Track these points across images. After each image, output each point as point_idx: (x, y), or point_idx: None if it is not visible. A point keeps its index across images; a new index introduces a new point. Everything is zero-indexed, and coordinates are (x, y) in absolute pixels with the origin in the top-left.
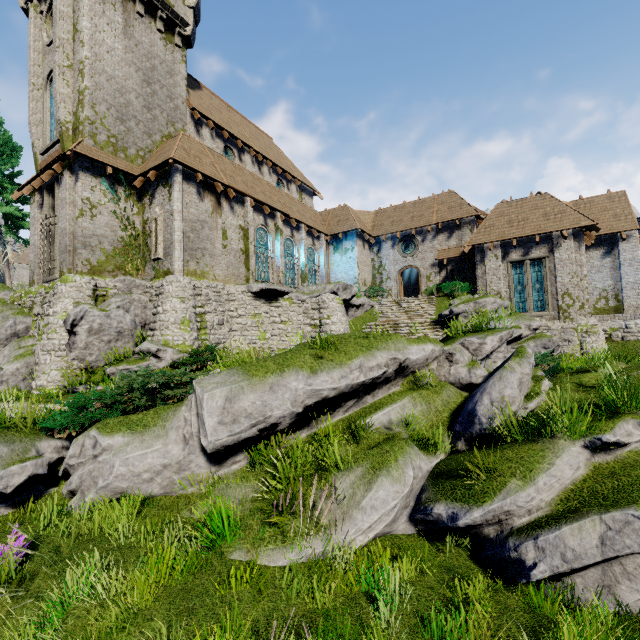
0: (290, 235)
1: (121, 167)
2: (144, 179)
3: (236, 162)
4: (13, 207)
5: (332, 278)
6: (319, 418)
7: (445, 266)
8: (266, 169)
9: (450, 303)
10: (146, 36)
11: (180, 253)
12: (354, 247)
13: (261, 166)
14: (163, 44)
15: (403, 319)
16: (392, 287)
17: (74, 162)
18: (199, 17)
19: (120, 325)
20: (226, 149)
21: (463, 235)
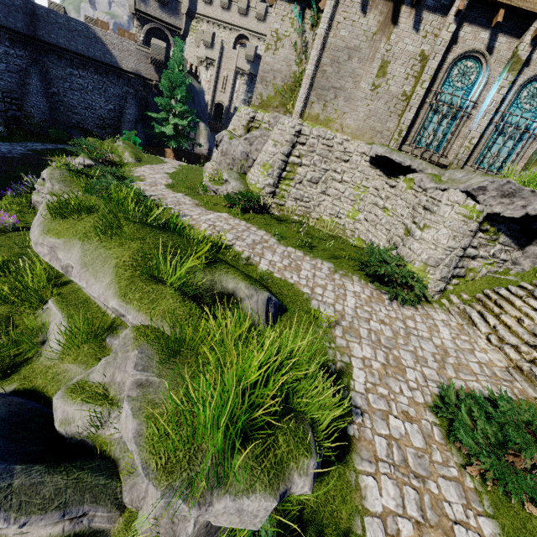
0: None
1: None
2: None
3: None
4: None
5: None
6: None
7: None
8: None
9: None
10: None
11: (303, 92)
12: None
13: None
14: None
15: None
16: None
17: None
18: None
19: (234, 153)
20: None
21: None
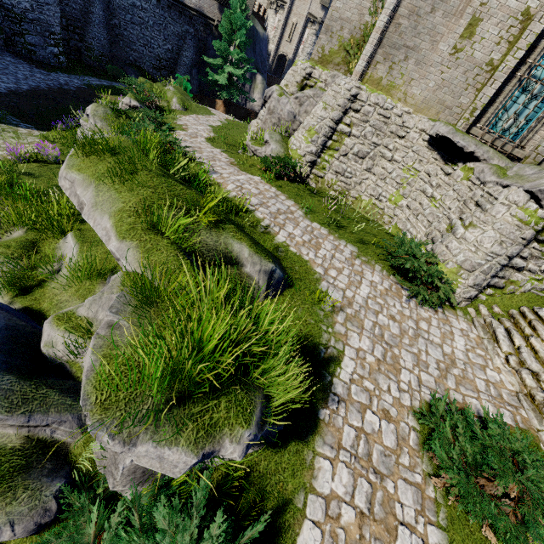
0: None
1: None
2: None
3: None
4: None
5: None
6: None
7: None
8: None
9: None
10: None
11: (369, 48)
12: None
13: None
14: None
15: None
16: None
17: None
18: None
19: (281, 113)
20: None
21: None
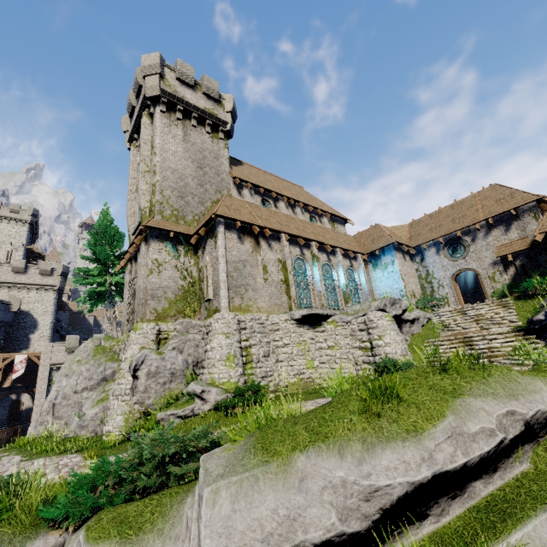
0: (327, 260)
1: (180, 231)
2: (198, 236)
3: (272, 209)
4: (119, 276)
5: (376, 294)
6: (393, 531)
7: (511, 262)
8: (299, 210)
9: (541, 304)
10: (199, 138)
11: (225, 291)
12: (394, 260)
13: (294, 208)
14: (211, 140)
15: (474, 330)
16: (447, 295)
17: (148, 234)
18: (235, 117)
19: (173, 366)
20: (263, 201)
21: (525, 224)
